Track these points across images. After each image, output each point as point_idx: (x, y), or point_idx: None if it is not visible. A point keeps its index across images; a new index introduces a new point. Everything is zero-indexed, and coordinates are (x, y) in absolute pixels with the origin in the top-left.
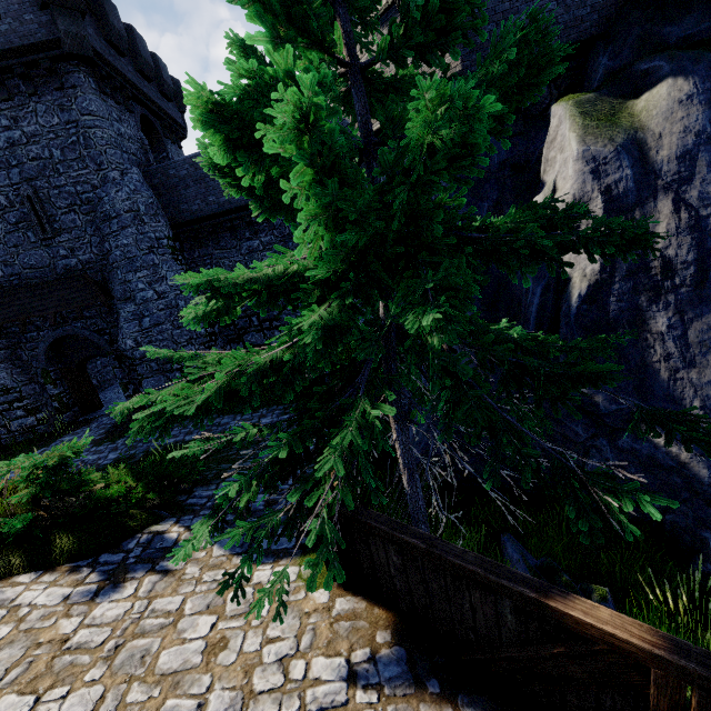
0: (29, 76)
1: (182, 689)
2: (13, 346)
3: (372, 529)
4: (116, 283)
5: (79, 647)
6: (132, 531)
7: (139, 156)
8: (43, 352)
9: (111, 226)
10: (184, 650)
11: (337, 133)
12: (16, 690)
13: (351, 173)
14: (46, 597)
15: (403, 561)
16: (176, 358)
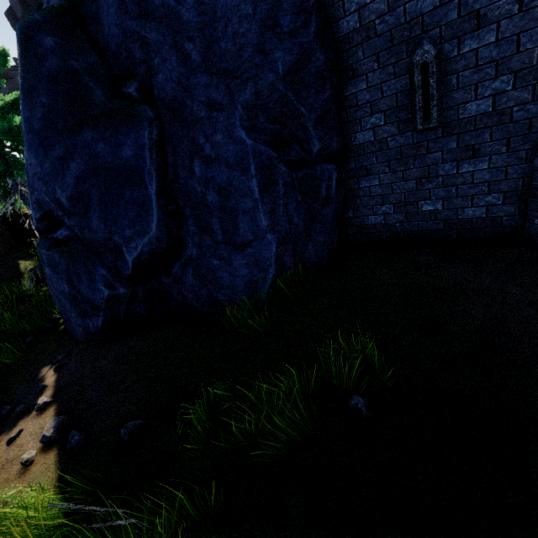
0: None
1: None
2: None
3: None
4: None
5: None
6: None
7: None
8: None
9: None
10: None
11: None
12: None
13: None
14: None
15: None
16: None
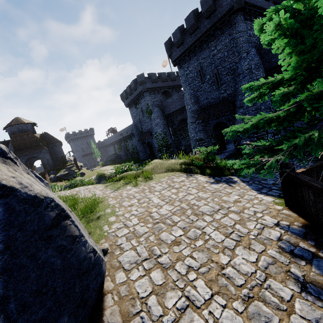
0: (221, 27)
1: (226, 203)
2: (205, 125)
3: (301, 181)
4: (237, 101)
5: (207, 189)
6: (224, 175)
7: (256, 42)
8: (212, 128)
9: (239, 77)
10: (229, 198)
11: (293, 23)
12: (195, 189)
13: (305, 32)
14: (202, 179)
15: (315, 198)
16: (244, 118)
